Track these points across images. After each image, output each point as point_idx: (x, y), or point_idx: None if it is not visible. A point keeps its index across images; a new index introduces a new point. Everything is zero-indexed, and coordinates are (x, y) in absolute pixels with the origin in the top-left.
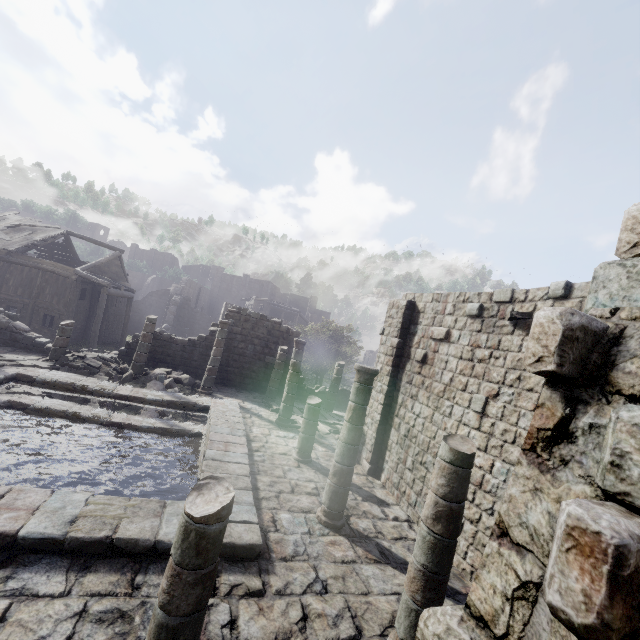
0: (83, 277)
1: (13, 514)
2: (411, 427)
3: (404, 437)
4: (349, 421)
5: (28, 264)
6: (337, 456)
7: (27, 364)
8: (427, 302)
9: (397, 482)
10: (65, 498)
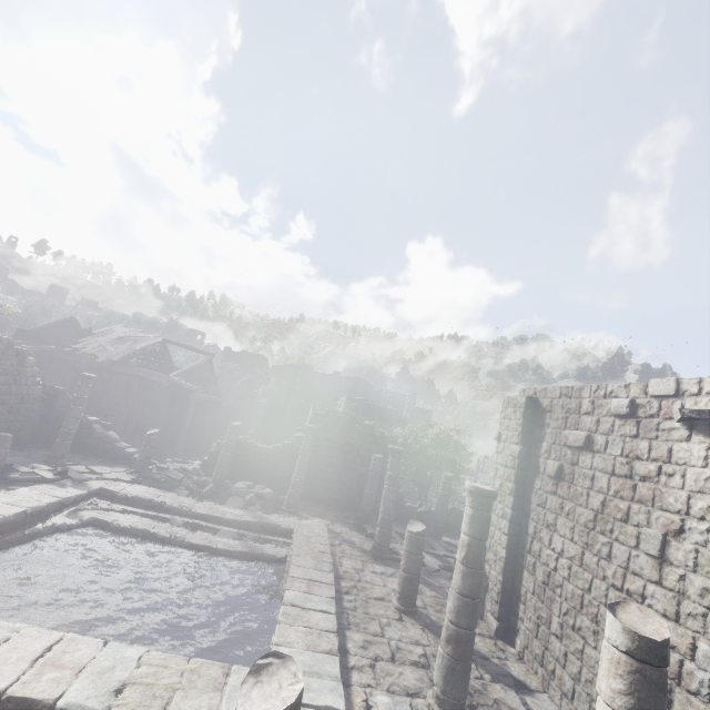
0: (175, 383)
1: (57, 674)
2: (552, 571)
3: (543, 585)
4: (463, 562)
5: (127, 373)
6: (450, 613)
7: (111, 477)
8: (553, 398)
9: (540, 654)
10: (117, 654)
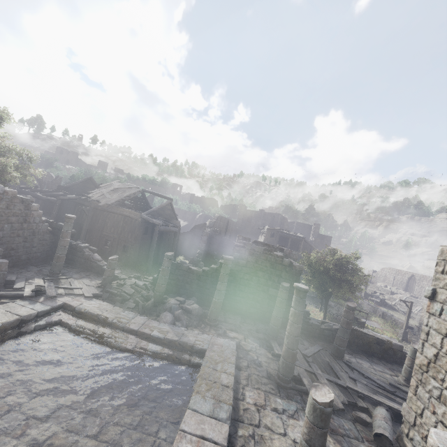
0: (145, 219)
1: None
2: None
3: None
4: None
5: (117, 212)
6: None
7: (77, 293)
8: None
9: None
10: None
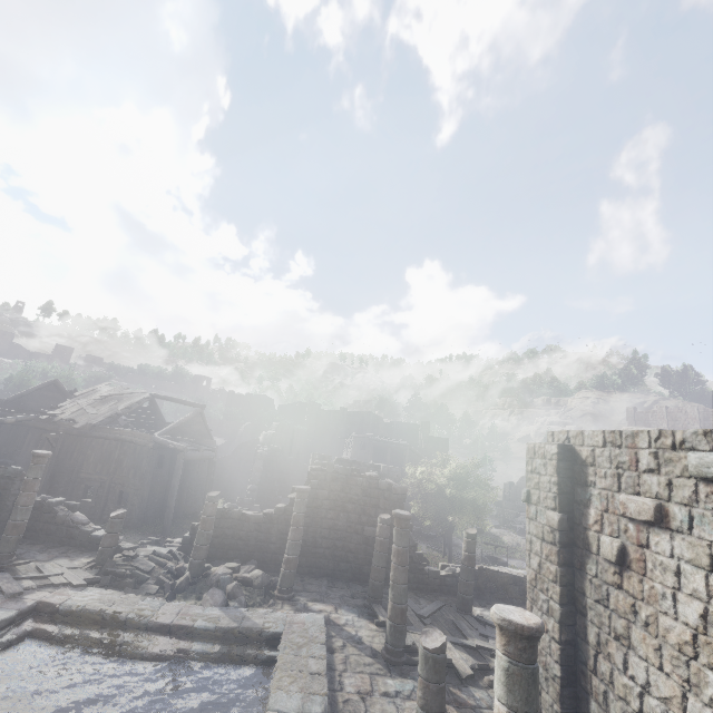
0: (160, 443)
1: None
2: None
3: None
4: None
5: (109, 436)
6: None
7: (58, 582)
8: (595, 446)
9: None
10: None
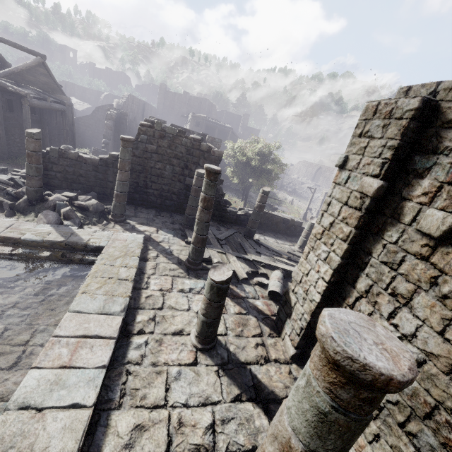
0: None
1: None
2: None
3: None
4: None
5: None
6: None
7: None
8: None
9: None
10: None
